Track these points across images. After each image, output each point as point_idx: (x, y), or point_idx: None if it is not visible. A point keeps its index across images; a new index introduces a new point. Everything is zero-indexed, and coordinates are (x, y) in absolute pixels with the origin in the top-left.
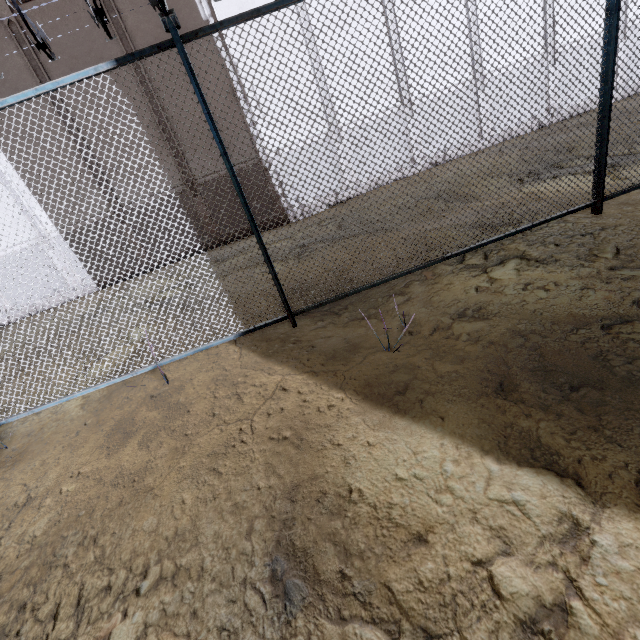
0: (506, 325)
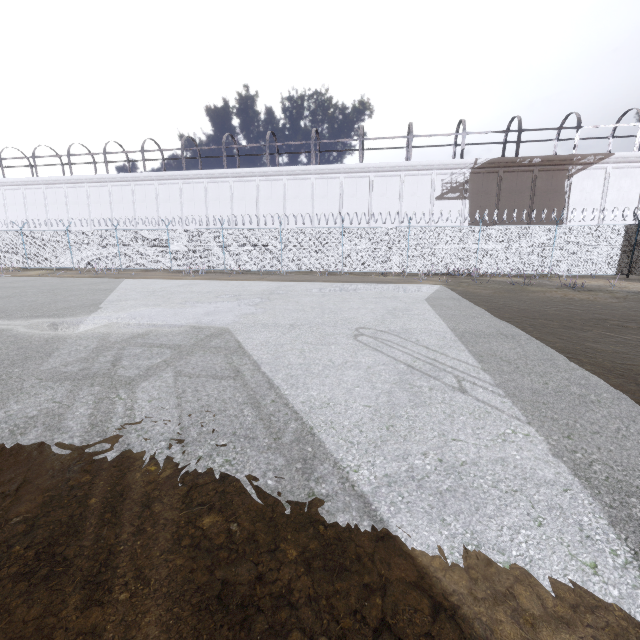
0: None
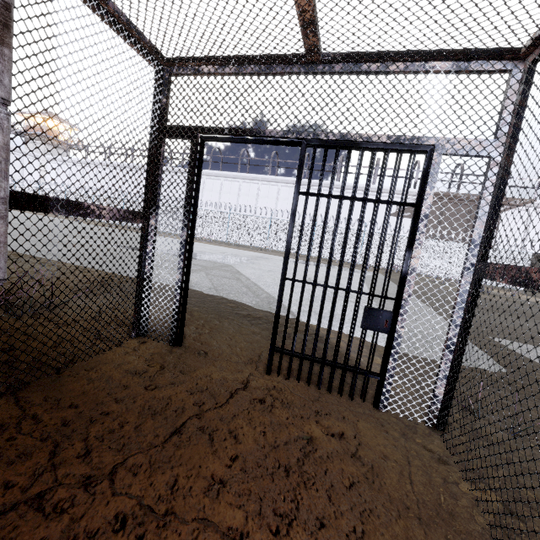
0: None
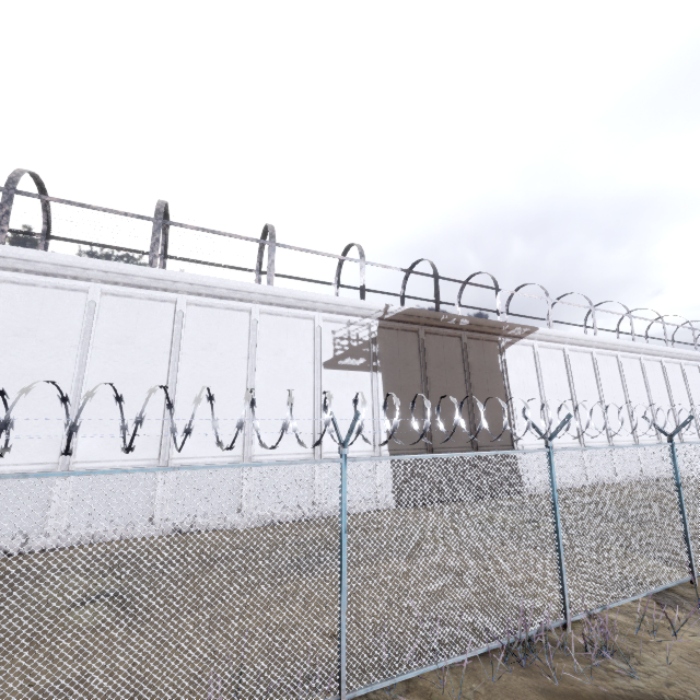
0: None
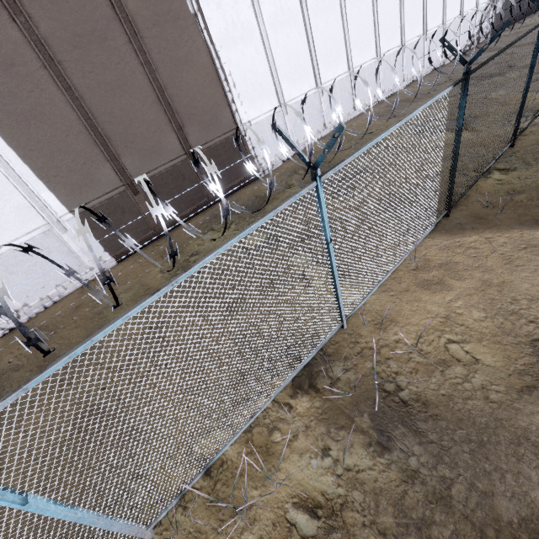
0: (534, 192)
